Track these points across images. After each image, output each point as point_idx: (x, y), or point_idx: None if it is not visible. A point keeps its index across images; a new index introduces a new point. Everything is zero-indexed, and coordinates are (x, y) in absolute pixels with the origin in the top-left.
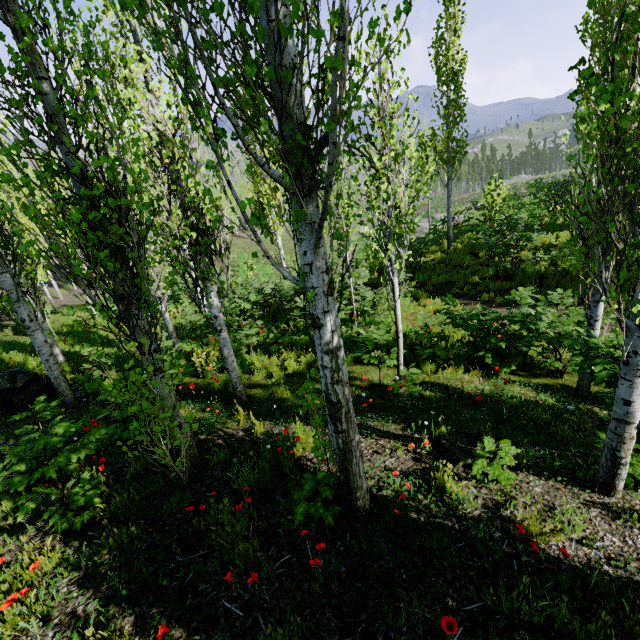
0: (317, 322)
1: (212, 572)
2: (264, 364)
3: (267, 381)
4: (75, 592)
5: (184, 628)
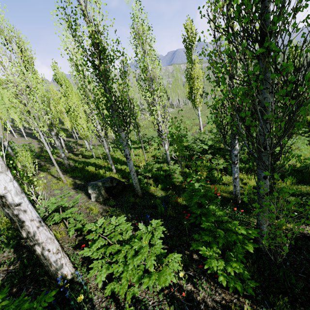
0: None
1: None
2: (227, 180)
3: (240, 191)
4: None
5: None
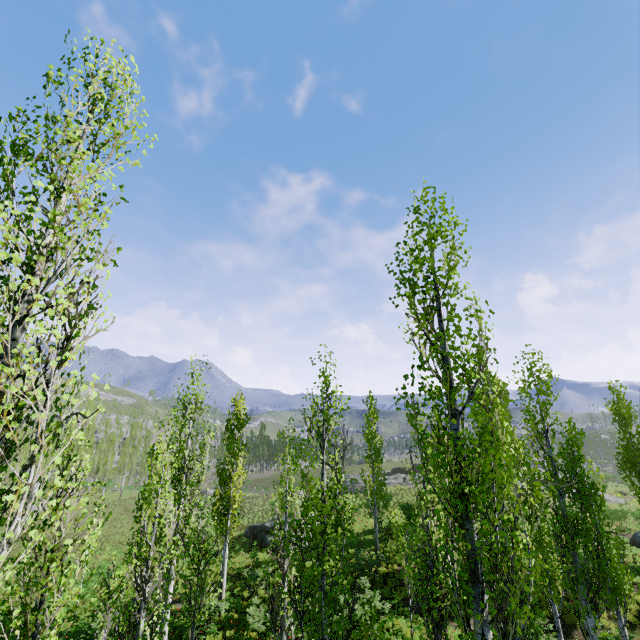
0: None
1: None
2: None
3: None
4: None
5: None
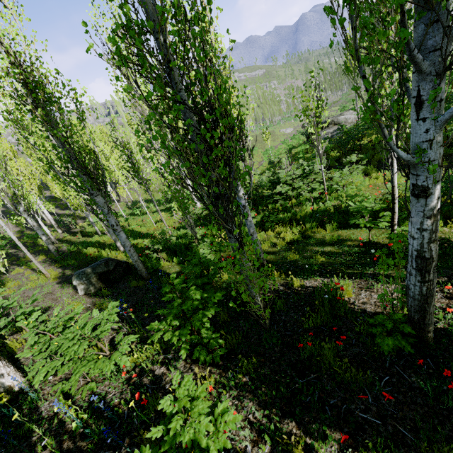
0: (429, 191)
1: (332, 390)
2: (263, 237)
3: (273, 249)
4: (239, 405)
5: (339, 432)
